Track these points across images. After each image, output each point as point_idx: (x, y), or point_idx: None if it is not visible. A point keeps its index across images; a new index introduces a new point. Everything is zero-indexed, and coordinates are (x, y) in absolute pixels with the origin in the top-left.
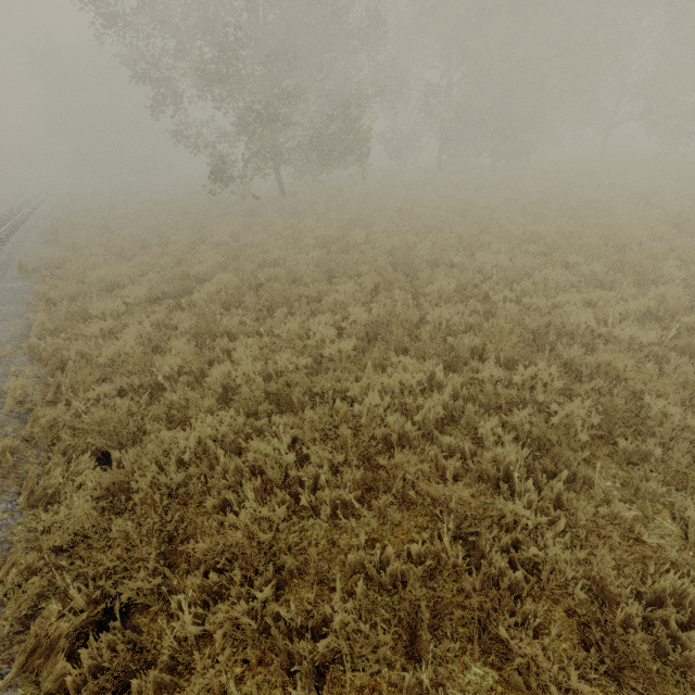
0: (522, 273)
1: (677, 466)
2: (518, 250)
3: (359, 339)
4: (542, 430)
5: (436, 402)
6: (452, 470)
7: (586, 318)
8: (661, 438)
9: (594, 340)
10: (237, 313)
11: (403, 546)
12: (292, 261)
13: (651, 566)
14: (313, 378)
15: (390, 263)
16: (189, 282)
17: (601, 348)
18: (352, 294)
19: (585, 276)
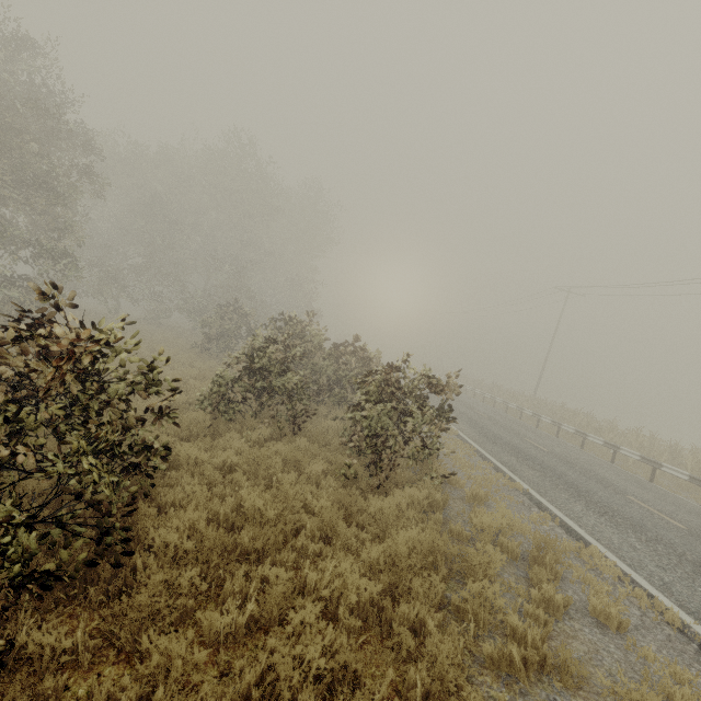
0: None
1: None
2: None
3: None
4: None
5: None
6: None
7: None
8: None
9: None
10: None
11: None
12: None
13: None
14: None
15: None
16: None
17: None
18: None
19: None
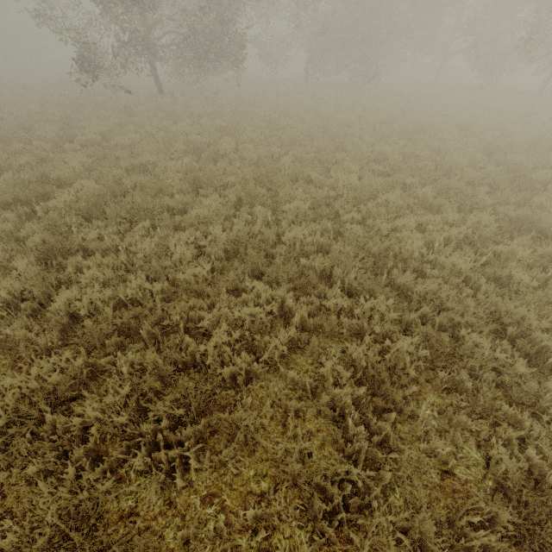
0: (369, 194)
1: (484, 398)
2: (366, 168)
3: (219, 257)
4: (376, 370)
5: (281, 342)
6: (293, 412)
7: (419, 245)
8: (472, 366)
9: (423, 264)
10: (97, 224)
11: (241, 501)
12: (161, 167)
13: (458, 500)
14: (164, 308)
15: (254, 176)
16: (45, 188)
17: (428, 272)
18: (214, 210)
19: (419, 198)
